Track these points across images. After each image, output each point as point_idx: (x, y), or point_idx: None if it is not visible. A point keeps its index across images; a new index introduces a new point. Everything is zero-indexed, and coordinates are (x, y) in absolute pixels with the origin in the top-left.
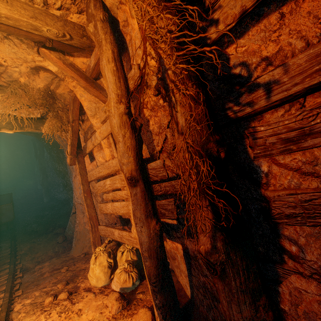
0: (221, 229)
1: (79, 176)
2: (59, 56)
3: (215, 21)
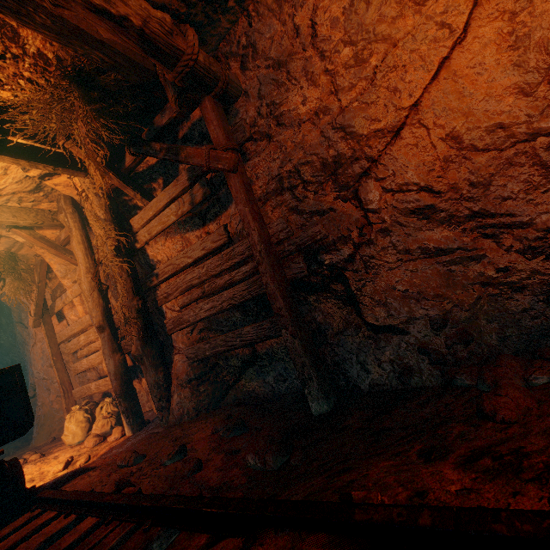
0: (140, 340)
1: (47, 339)
2: (30, 232)
3: (138, 240)
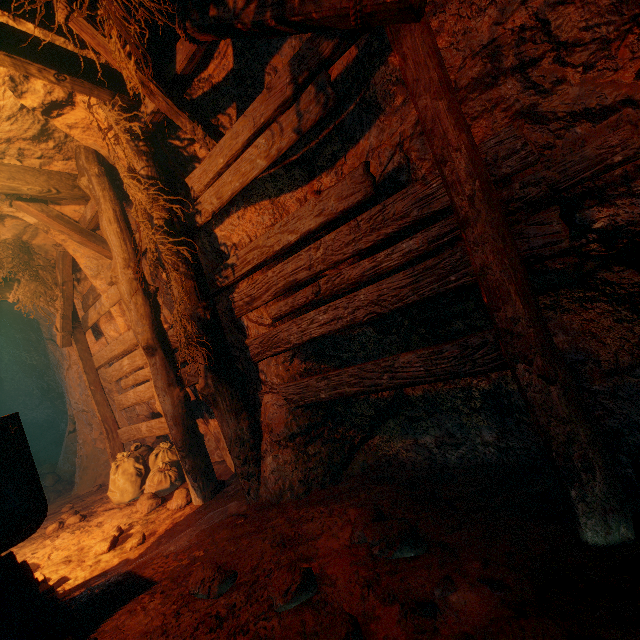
0: (211, 371)
1: (81, 362)
2: (41, 208)
3: (200, 212)
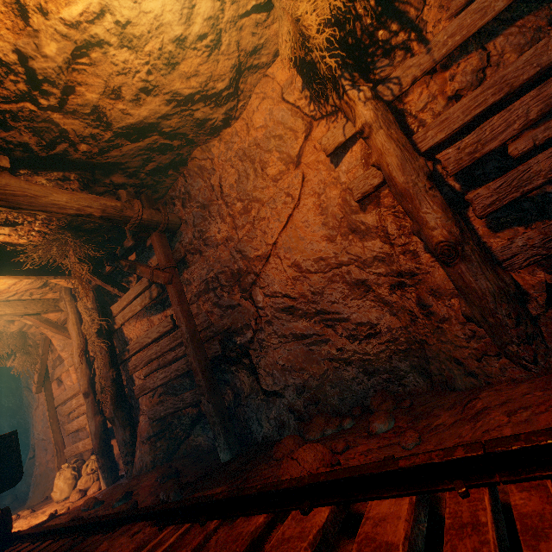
0: (113, 405)
1: (46, 403)
2: (37, 317)
3: (116, 323)
